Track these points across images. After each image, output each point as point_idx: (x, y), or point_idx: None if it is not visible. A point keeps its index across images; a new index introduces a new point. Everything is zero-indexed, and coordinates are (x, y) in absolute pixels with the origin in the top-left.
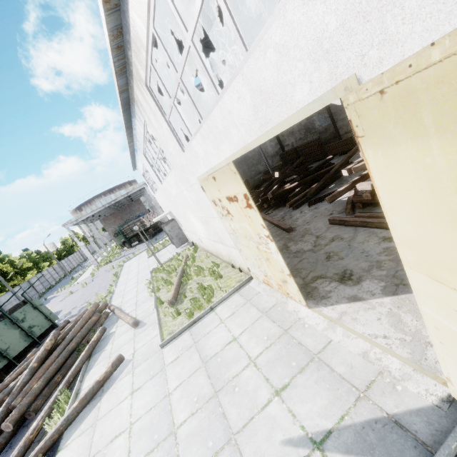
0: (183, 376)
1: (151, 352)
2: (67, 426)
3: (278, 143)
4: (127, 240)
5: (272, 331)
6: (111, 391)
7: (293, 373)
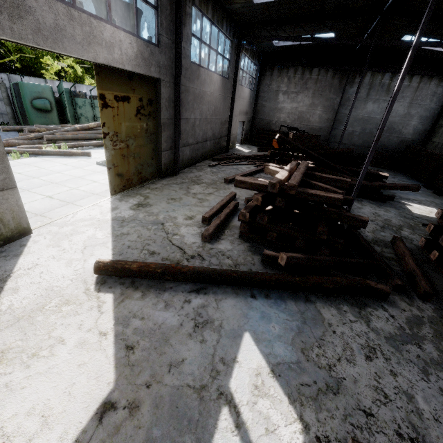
0: (71, 174)
1: (95, 162)
2: (47, 154)
3: (428, 131)
4: None
5: (97, 190)
6: (68, 159)
7: (61, 199)
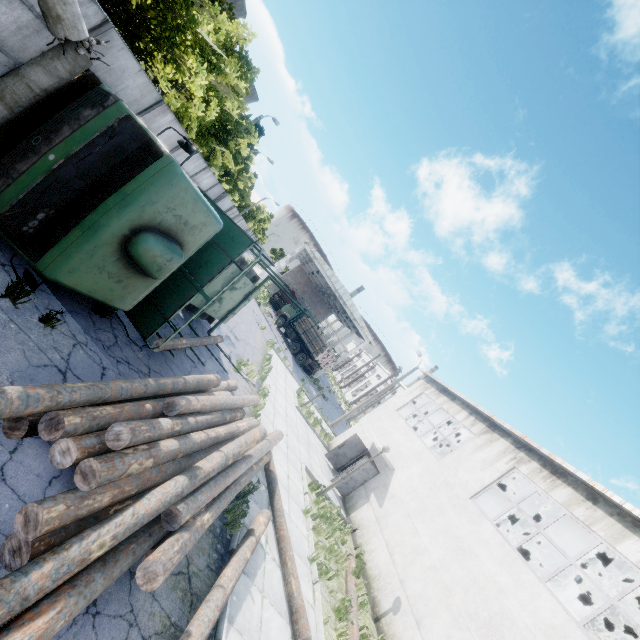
0: None
1: None
2: None
3: None
4: (288, 322)
5: None
6: None
7: None
